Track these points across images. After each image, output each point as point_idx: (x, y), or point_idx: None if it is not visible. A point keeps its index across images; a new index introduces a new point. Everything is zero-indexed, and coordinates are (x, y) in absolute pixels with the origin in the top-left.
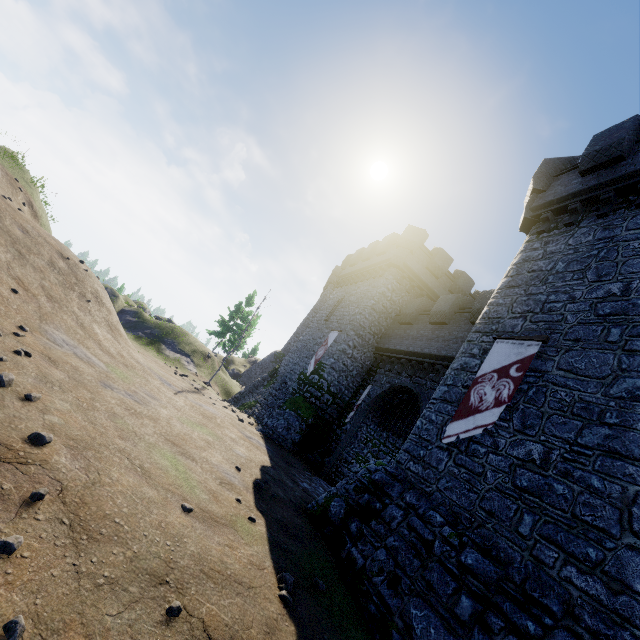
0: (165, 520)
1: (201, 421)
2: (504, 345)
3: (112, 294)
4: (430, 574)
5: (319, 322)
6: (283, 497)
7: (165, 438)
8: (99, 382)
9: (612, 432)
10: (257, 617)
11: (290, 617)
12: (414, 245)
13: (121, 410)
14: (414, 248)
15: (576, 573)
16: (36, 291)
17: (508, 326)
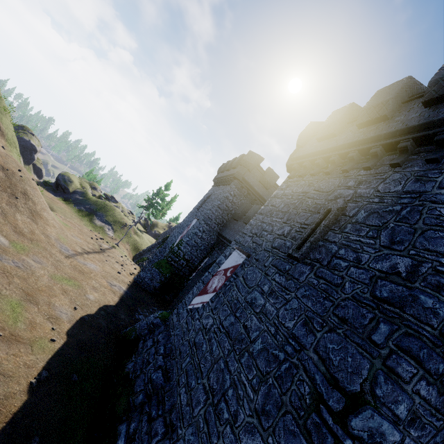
0: None
1: (74, 276)
2: (235, 254)
3: (68, 180)
4: (138, 380)
5: (195, 210)
6: (103, 325)
7: (23, 290)
8: None
9: (234, 321)
10: (0, 391)
11: (29, 392)
12: (250, 166)
13: None
14: (250, 168)
15: (184, 392)
16: None
17: (245, 241)
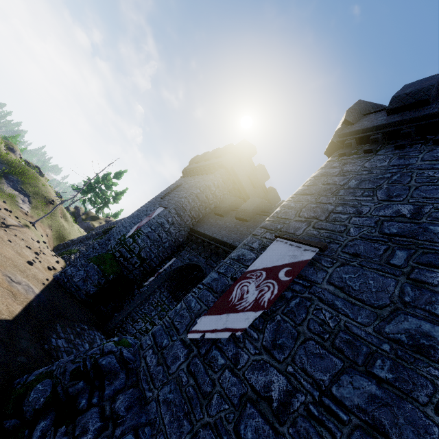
0: None
1: None
2: (282, 245)
3: None
4: None
5: (157, 199)
6: None
7: None
8: None
9: (381, 393)
10: None
11: None
12: (243, 155)
13: None
14: (243, 157)
15: None
16: None
17: (292, 227)
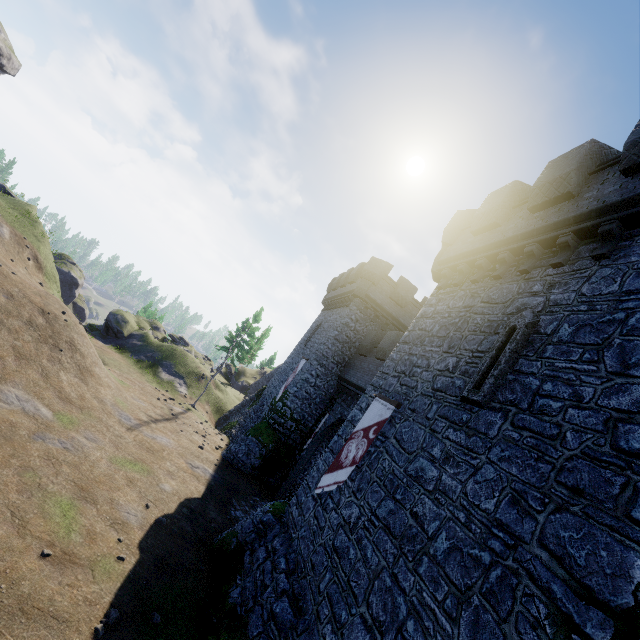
0: (14, 566)
1: (141, 457)
2: (377, 404)
3: (122, 320)
4: (252, 616)
5: (301, 346)
6: (188, 531)
7: (75, 484)
8: (33, 435)
9: (394, 508)
10: None
11: None
12: (375, 277)
13: (39, 462)
14: (375, 280)
15: (330, 631)
16: (5, 353)
17: (388, 384)
